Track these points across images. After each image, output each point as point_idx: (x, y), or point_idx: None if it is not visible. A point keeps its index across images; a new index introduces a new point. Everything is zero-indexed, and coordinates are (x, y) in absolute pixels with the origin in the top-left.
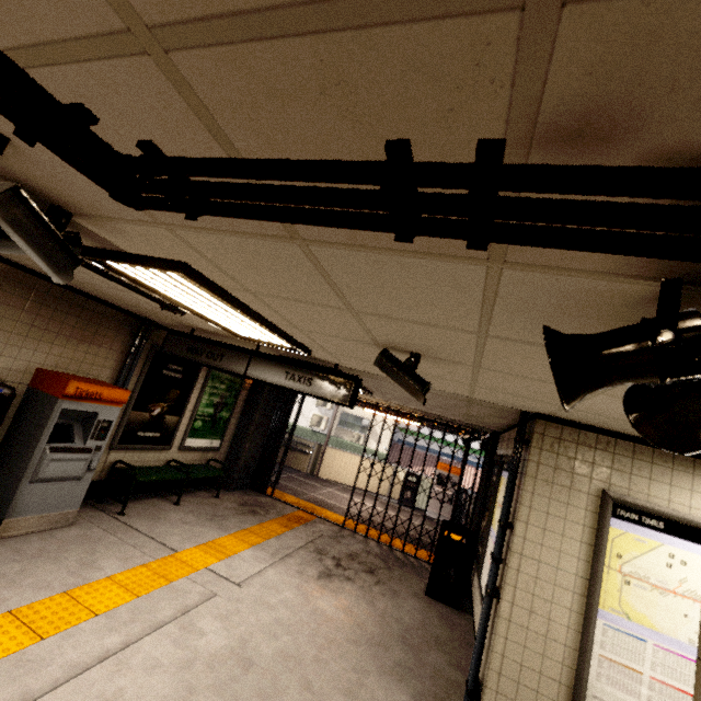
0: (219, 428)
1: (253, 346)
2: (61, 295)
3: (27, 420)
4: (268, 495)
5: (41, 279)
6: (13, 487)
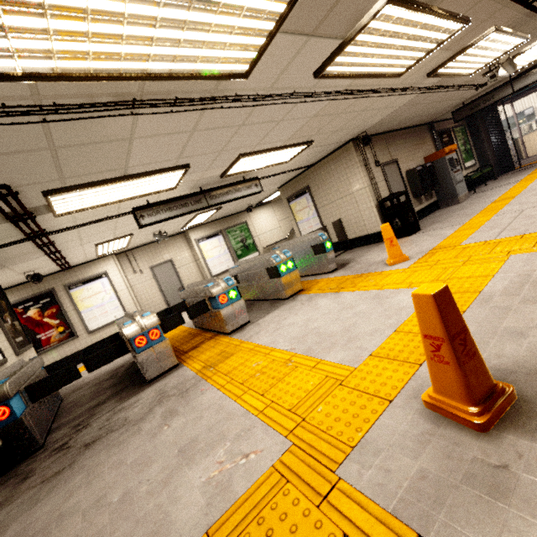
0: (470, 154)
1: (499, 83)
2: (412, 131)
3: (436, 171)
4: (518, 168)
5: (407, 130)
6: (452, 189)
